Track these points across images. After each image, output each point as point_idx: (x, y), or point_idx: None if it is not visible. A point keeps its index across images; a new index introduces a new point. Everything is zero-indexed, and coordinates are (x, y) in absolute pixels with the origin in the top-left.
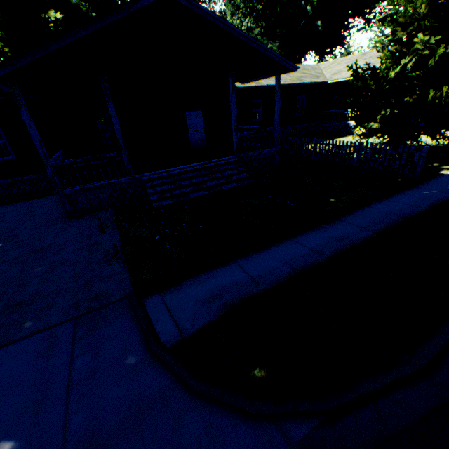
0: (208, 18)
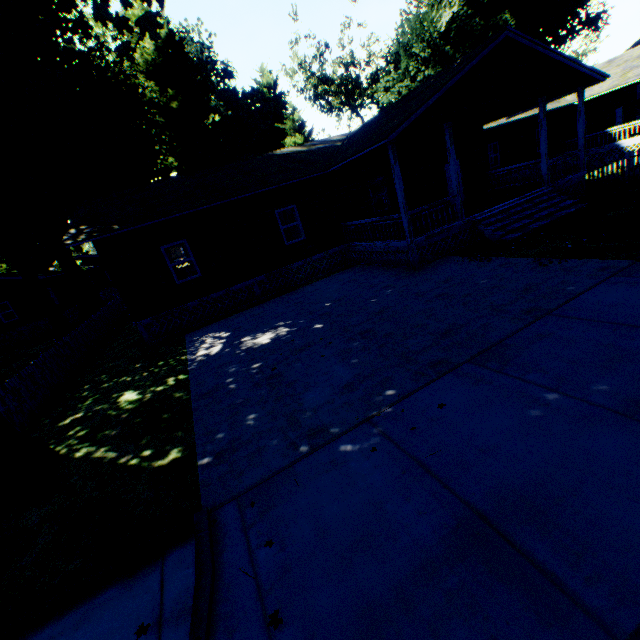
0: (533, 48)
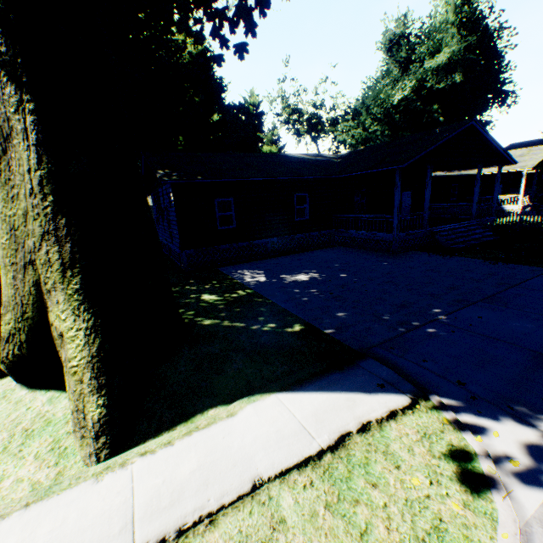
0: (484, 135)
